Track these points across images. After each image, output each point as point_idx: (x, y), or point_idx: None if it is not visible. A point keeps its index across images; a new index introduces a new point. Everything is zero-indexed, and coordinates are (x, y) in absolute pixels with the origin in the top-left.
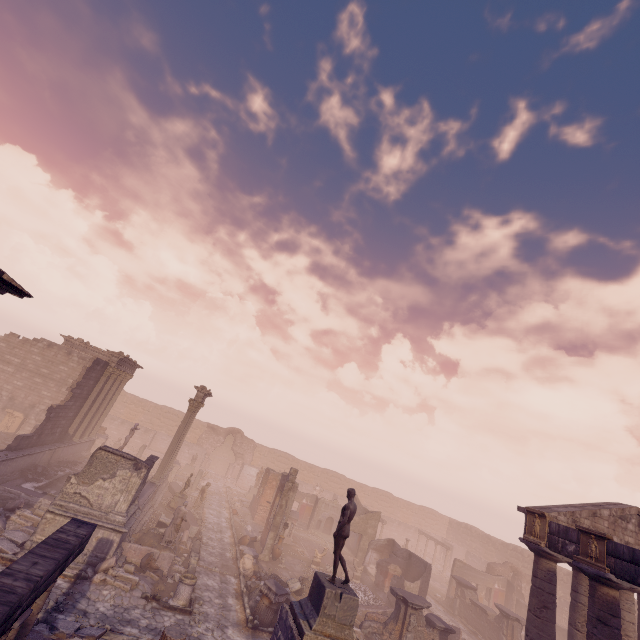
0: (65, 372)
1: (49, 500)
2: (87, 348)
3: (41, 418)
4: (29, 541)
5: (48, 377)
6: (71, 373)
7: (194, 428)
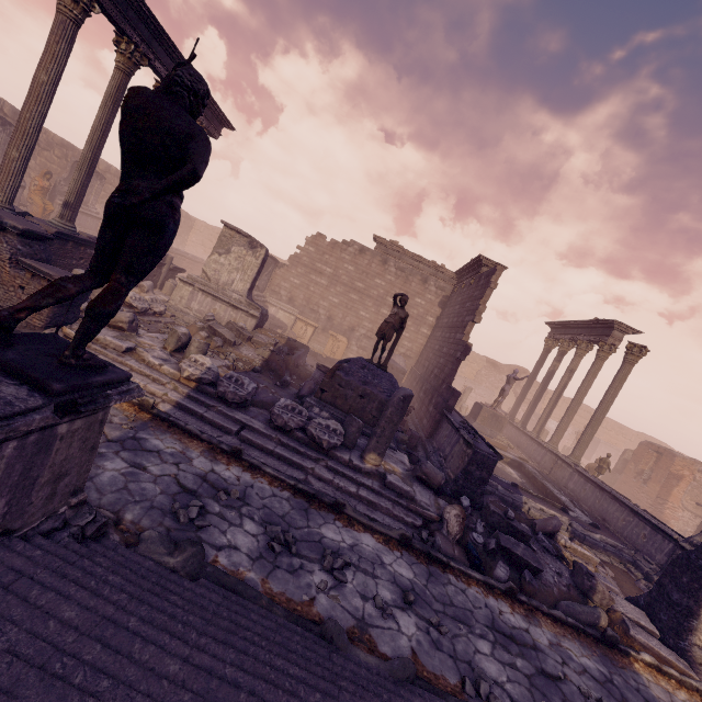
0: (382, 287)
1: (533, 501)
2: (404, 255)
3: (362, 344)
4: (694, 647)
5: (364, 293)
6: (389, 289)
7: (470, 362)
